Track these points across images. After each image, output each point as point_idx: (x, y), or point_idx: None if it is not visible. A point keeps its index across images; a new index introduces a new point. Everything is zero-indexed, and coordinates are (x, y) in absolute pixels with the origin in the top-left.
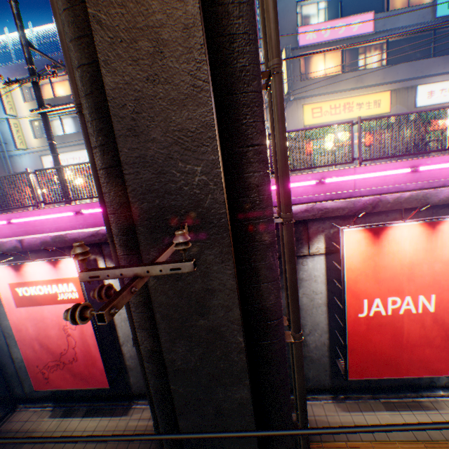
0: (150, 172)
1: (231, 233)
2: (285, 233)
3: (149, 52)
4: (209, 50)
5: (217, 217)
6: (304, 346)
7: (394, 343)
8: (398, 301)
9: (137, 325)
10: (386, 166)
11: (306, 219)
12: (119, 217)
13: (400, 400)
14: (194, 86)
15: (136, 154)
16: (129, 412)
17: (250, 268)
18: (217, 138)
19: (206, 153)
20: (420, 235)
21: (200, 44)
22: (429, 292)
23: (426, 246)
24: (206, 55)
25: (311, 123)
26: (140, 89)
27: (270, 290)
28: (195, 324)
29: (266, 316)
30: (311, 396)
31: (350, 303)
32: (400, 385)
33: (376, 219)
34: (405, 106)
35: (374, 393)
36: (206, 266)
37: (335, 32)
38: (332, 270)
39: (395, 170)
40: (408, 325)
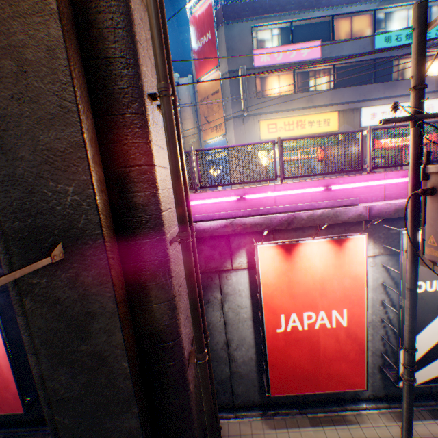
0: (21, 190)
1: (120, 253)
2: (183, 251)
3: (14, 71)
4: (87, 71)
5: (93, 237)
6: (233, 362)
7: (312, 358)
8: (314, 316)
9: (27, 349)
10: (303, 184)
11: (229, 234)
12: (2, 234)
13: (326, 415)
14: (61, 106)
15: (5, 172)
16: (49, 437)
17: (141, 288)
18: (90, 158)
19: (78, 173)
20: (329, 251)
21: (65, 66)
22: (341, 307)
23: (335, 262)
24: (77, 77)
25: (267, 137)
26: (6, 106)
27: (163, 311)
28: (77, 349)
29: (161, 337)
30: (240, 413)
31: (268, 318)
32: (327, 399)
33: (294, 235)
34: (351, 125)
35: (302, 408)
36: (85, 289)
37: (287, 56)
38: (256, 284)
39: (310, 189)
40: (324, 340)
